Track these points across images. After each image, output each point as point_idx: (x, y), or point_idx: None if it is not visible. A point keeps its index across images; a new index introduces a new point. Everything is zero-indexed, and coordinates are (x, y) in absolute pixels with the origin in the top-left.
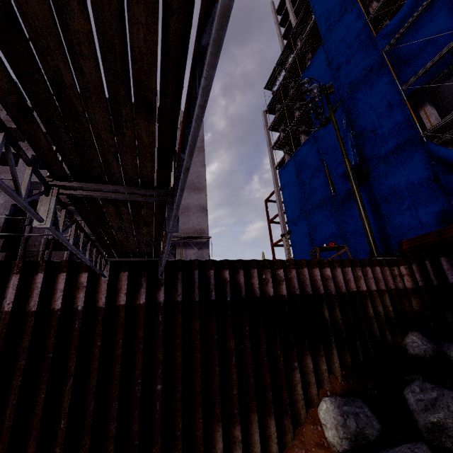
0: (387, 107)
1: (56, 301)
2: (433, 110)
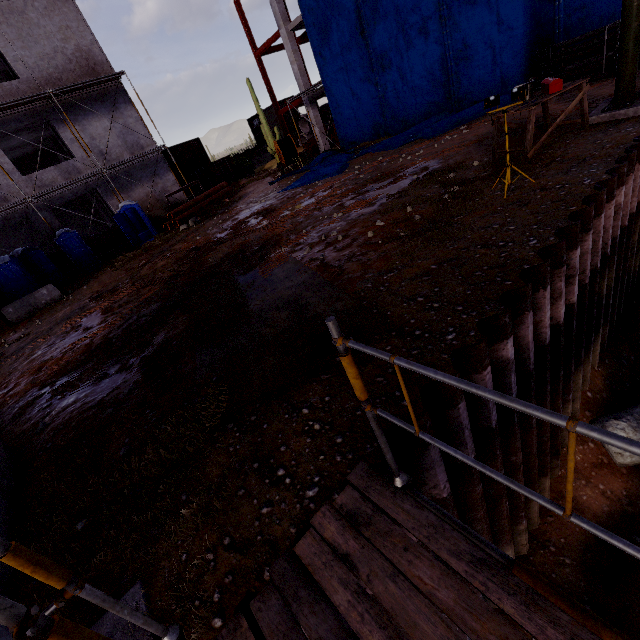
0: None
1: None
2: None
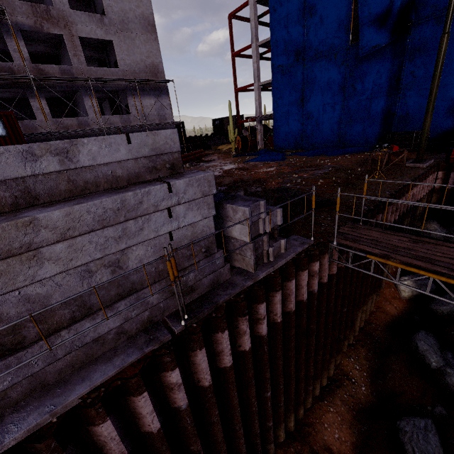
0: None
1: (304, 295)
2: None
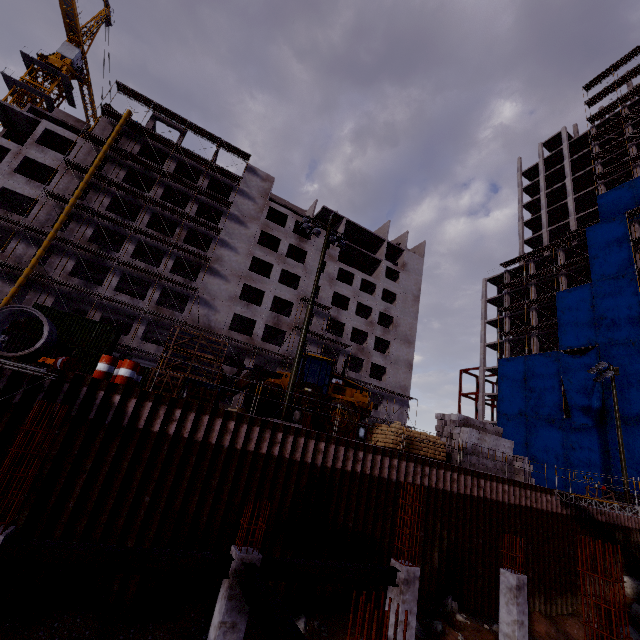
0: (639, 382)
1: (544, 506)
2: None
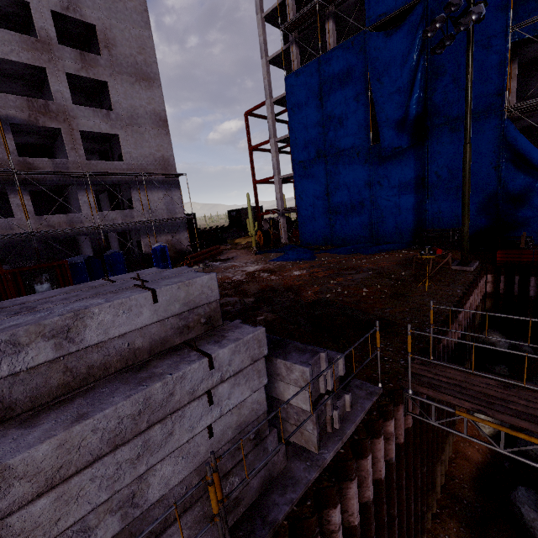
0: (484, 49)
1: (381, 471)
2: (517, 70)
